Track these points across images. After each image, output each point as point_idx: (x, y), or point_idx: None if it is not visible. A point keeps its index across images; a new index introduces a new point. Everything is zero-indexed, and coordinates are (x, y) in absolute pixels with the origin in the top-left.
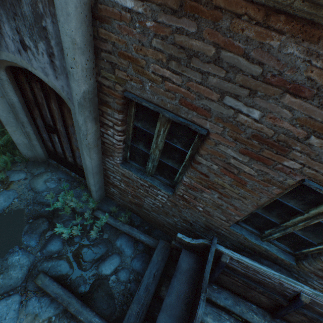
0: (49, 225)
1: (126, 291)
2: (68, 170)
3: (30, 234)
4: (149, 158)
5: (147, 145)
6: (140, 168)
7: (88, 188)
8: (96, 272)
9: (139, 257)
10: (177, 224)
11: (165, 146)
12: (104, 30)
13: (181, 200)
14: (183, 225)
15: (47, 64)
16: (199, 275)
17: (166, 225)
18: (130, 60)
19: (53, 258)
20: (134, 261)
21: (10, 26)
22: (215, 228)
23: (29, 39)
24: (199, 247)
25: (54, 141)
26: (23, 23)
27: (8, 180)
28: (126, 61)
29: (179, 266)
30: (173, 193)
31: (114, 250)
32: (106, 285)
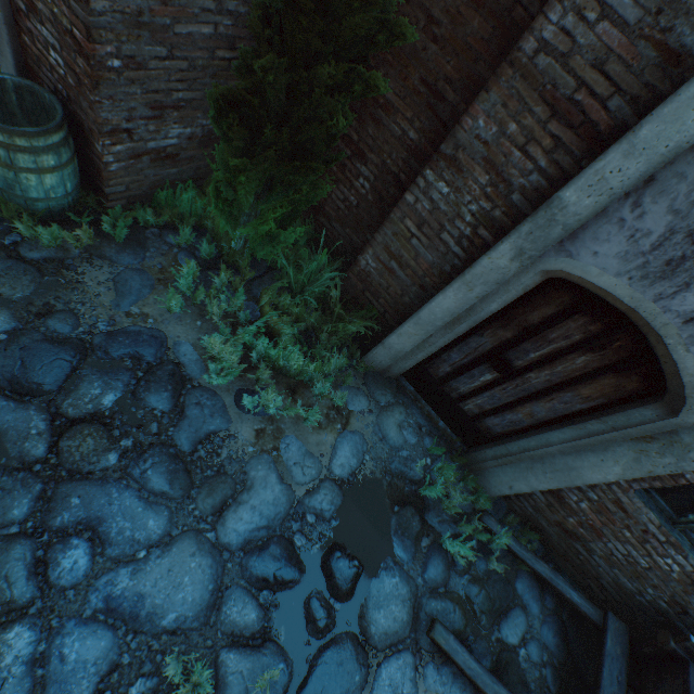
0: (422, 525)
1: (542, 681)
2: (433, 413)
3: (401, 538)
4: None
5: None
6: (665, 509)
7: (474, 465)
8: (499, 636)
9: (549, 621)
10: (642, 595)
11: None
12: None
13: None
14: (655, 603)
15: None
16: None
17: (603, 582)
18: None
19: (441, 594)
20: (544, 628)
21: None
22: None
23: None
24: None
25: (471, 374)
26: None
27: (344, 407)
28: None
29: (693, 693)
30: None
31: (515, 600)
32: (516, 664)
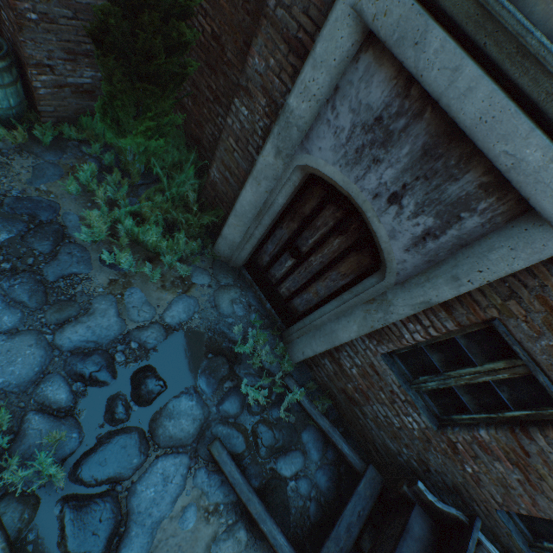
0: (229, 372)
1: (304, 510)
2: (263, 297)
3: (207, 376)
4: (437, 375)
5: (448, 362)
6: (405, 373)
7: (286, 338)
8: (274, 467)
9: (325, 468)
10: (401, 455)
11: (479, 382)
12: (545, 269)
13: (445, 443)
14: (410, 462)
15: (408, 233)
16: (433, 552)
17: (377, 445)
18: (550, 311)
19: (230, 423)
20: (319, 472)
21: (398, 176)
22: (467, 497)
23: (413, 202)
24: (444, 515)
25: (280, 262)
26: (426, 190)
27: (189, 280)
28: (541, 306)
29: (410, 526)
30: (436, 428)
31: (298, 445)
32: (283, 491)
